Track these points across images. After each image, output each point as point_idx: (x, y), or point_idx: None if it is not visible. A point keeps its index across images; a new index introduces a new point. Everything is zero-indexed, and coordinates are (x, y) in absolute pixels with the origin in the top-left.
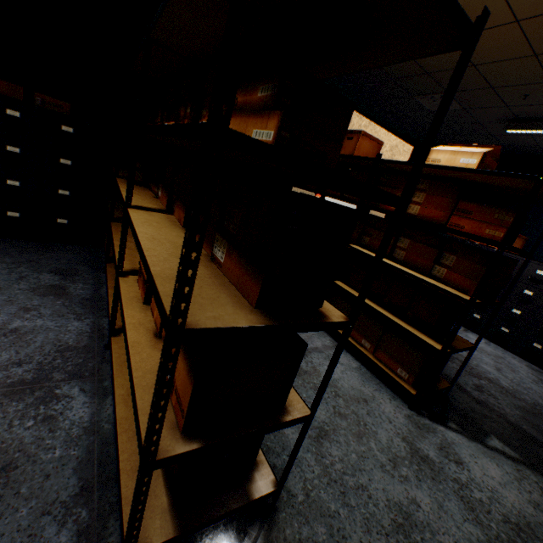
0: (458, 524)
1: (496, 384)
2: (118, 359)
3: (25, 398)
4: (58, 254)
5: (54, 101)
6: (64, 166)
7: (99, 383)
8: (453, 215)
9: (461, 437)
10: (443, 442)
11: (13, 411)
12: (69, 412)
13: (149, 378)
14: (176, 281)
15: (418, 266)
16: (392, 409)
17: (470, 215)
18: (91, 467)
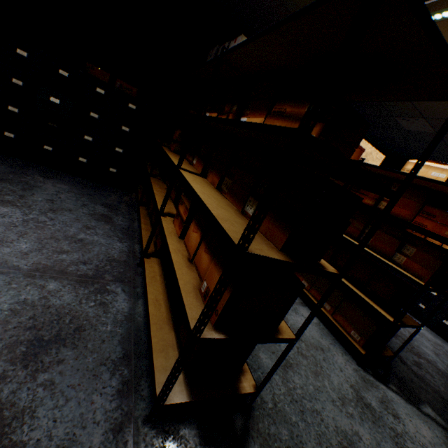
0: None
1: (434, 365)
2: (149, 274)
3: (89, 287)
4: (106, 193)
5: (128, 86)
6: (123, 132)
7: (134, 289)
8: (418, 216)
9: (400, 398)
10: (383, 397)
11: (81, 293)
12: (116, 303)
13: (189, 287)
14: (251, 219)
15: (381, 251)
16: (343, 361)
17: (433, 217)
18: (129, 342)
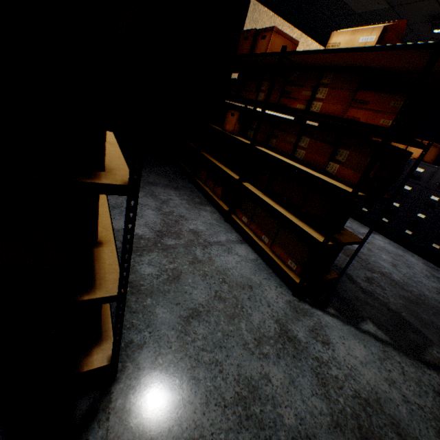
0: (305, 398)
1: (388, 278)
2: None
3: None
4: None
5: None
6: None
7: None
8: (350, 108)
9: (337, 321)
10: (316, 325)
11: None
12: None
13: None
14: None
15: (315, 164)
16: (275, 295)
17: (367, 105)
18: None
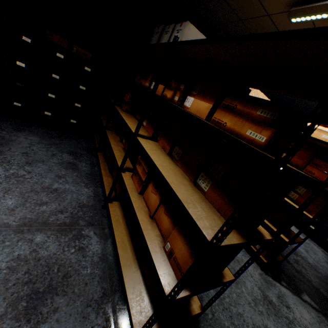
0: None
1: (306, 261)
2: (114, 218)
3: (68, 234)
4: (69, 141)
5: (83, 51)
6: (81, 90)
7: (103, 230)
8: (309, 165)
9: (289, 291)
10: (279, 293)
11: (63, 242)
12: (91, 246)
13: (155, 246)
14: (224, 225)
15: None
16: (252, 268)
17: (320, 167)
18: (106, 281)
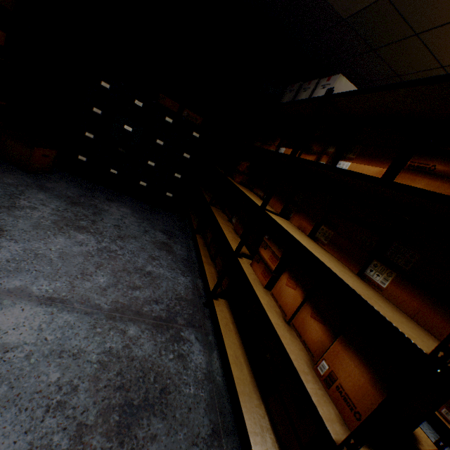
0: None
1: None
2: (221, 320)
3: (165, 332)
4: (162, 217)
5: (194, 115)
6: (184, 158)
7: (206, 336)
8: None
9: None
10: None
11: (159, 342)
12: (192, 355)
13: (302, 364)
14: None
15: None
16: None
17: None
18: (215, 412)
